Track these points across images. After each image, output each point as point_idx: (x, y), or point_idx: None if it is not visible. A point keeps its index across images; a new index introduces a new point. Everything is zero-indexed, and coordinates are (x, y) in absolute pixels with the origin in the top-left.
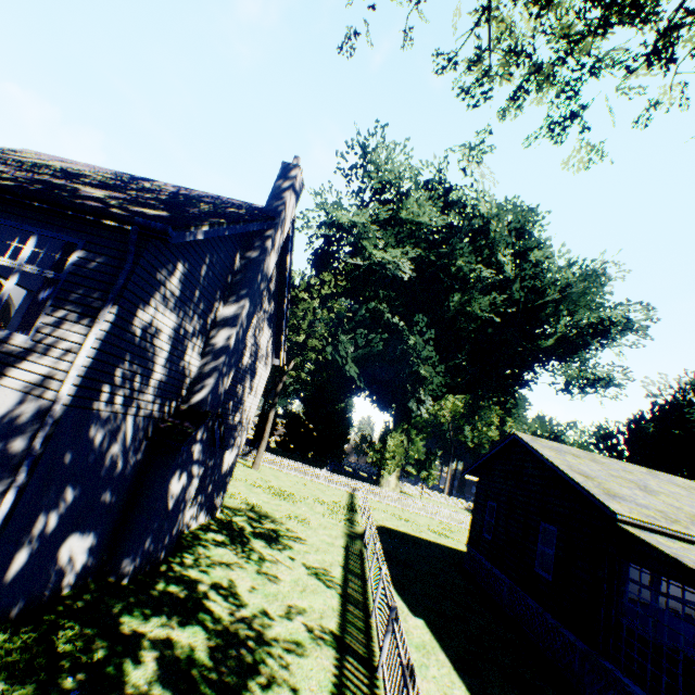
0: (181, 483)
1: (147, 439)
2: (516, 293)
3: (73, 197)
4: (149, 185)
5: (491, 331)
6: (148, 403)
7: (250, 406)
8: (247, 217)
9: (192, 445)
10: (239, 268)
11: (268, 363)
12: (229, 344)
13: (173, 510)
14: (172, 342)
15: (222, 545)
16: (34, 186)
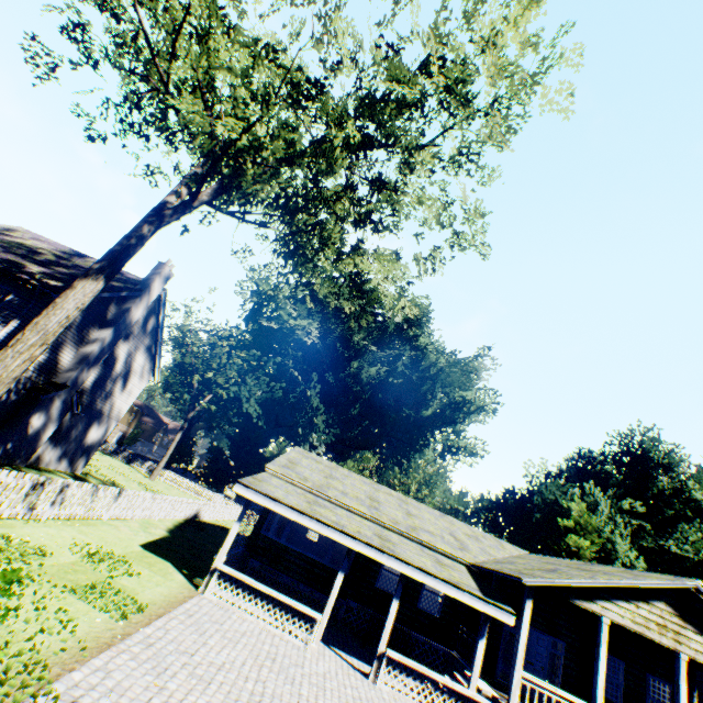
0: (42, 422)
1: (25, 389)
2: (399, 368)
3: (19, 272)
4: (81, 261)
5: (381, 396)
6: (30, 371)
7: (122, 403)
8: (117, 289)
9: (54, 402)
10: (113, 314)
11: (145, 378)
12: (93, 353)
13: (32, 436)
14: (52, 344)
15: (65, 478)
16: (4, 264)
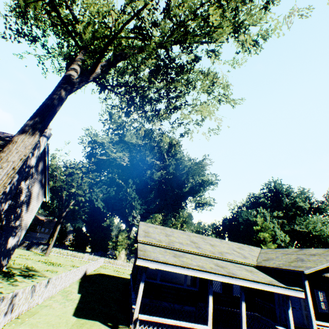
0: None
1: None
2: (171, 170)
3: None
4: None
5: (163, 185)
6: None
7: (27, 218)
8: None
9: None
10: None
11: (40, 200)
12: (6, 191)
13: None
14: None
15: None
16: None
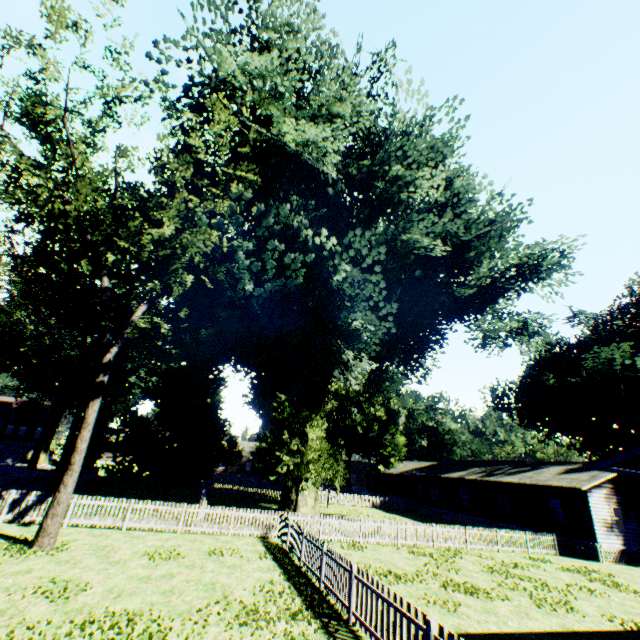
0: None
1: None
2: (449, 224)
3: None
4: None
5: (420, 274)
6: None
7: None
8: None
9: None
10: None
11: None
12: None
13: None
14: None
15: None
16: None
